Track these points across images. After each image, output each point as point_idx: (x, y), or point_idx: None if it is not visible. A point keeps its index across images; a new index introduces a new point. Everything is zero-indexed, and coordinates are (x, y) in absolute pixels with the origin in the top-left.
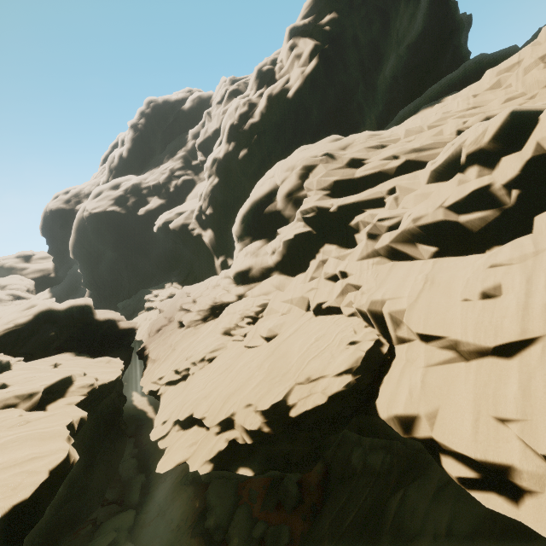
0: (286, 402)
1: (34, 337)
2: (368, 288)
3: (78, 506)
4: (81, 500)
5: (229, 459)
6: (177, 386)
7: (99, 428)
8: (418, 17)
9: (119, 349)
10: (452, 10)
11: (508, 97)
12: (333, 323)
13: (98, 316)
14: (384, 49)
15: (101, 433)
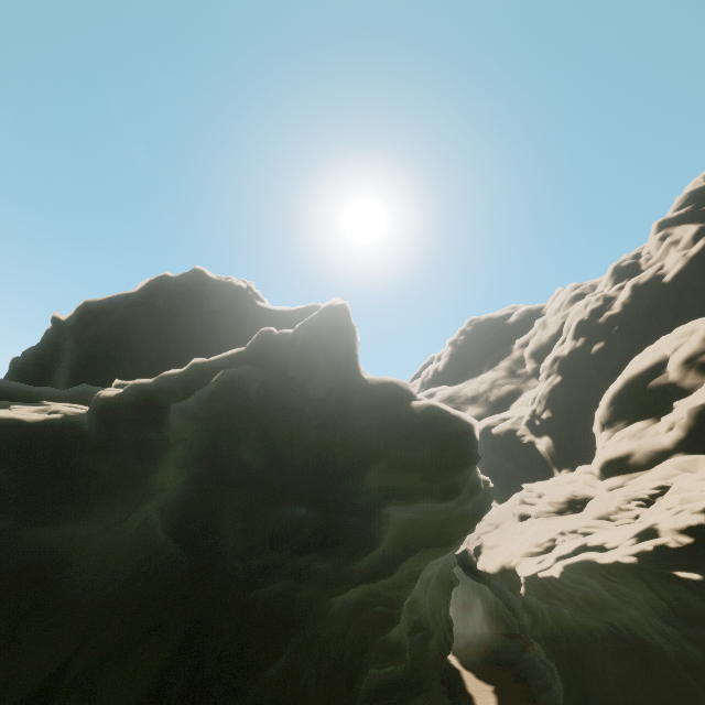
0: None
1: None
2: None
3: (422, 649)
4: (425, 646)
5: (657, 565)
6: (537, 556)
7: (440, 585)
8: None
9: None
10: None
11: None
12: None
13: None
14: None
15: (442, 592)
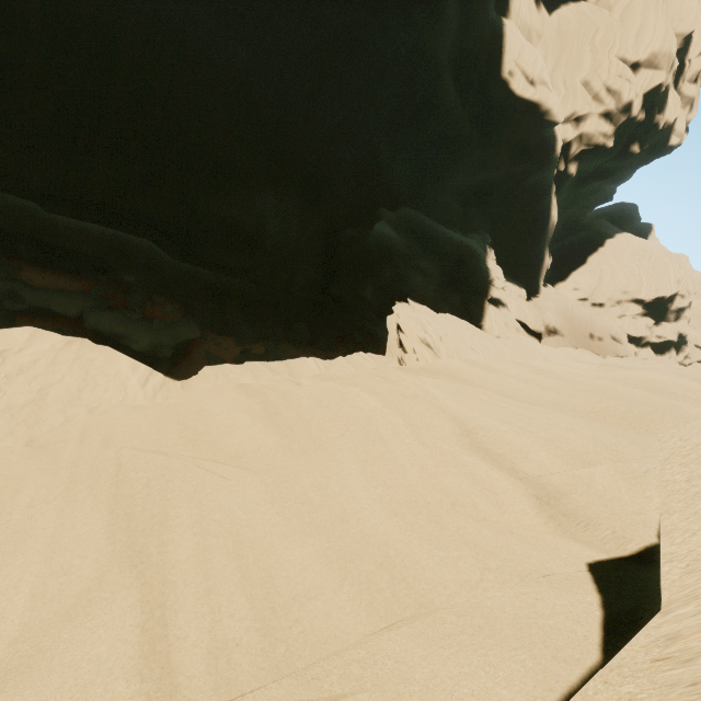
0: None
1: None
2: None
3: None
4: None
5: None
6: None
7: None
8: None
9: None
10: None
11: None
12: None
13: None
14: None
15: None
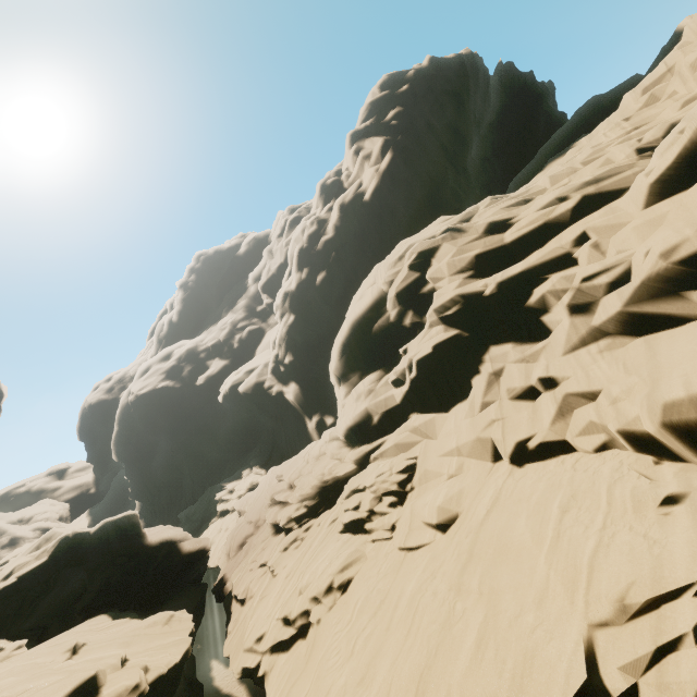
0: (602, 689)
1: (48, 595)
2: (626, 389)
3: None
4: None
5: None
6: (291, 651)
7: None
8: (491, 96)
9: (183, 590)
10: (529, 79)
11: (684, 100)
12: (575, 470)
13: (149, 538)
14: (464, 131)
15: None
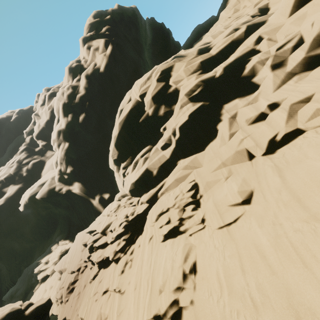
0: None
1: None
2: None
3: None
4: None
5: None
6: None
7: None
8: (147, 32)
9: None
10: (163, 25)
11: (254, 4)
12: None
13: None
14: (142, 43)
15: None
